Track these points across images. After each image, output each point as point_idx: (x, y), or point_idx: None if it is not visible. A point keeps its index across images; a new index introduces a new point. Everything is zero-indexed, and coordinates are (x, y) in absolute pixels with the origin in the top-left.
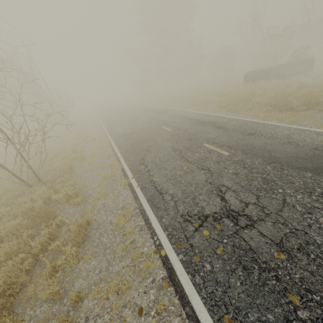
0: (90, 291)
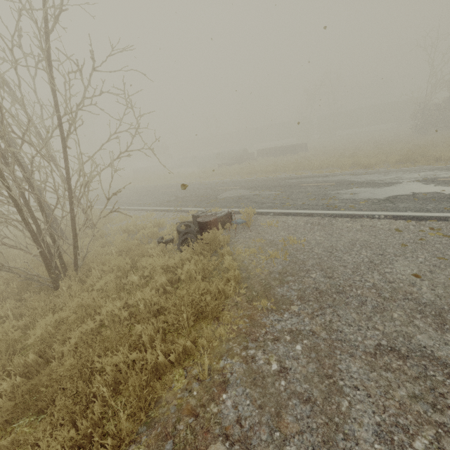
0: None
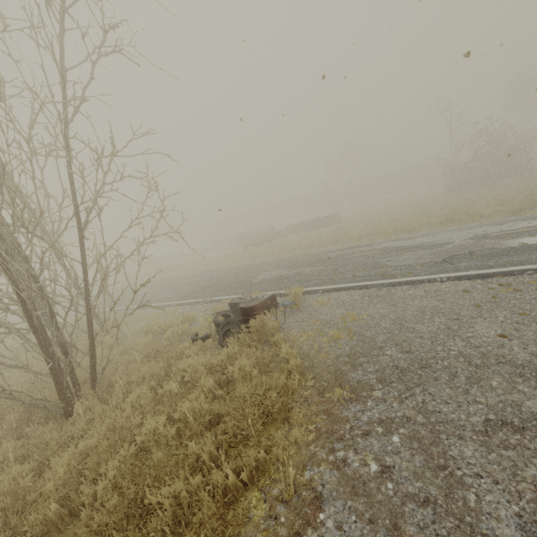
0: None
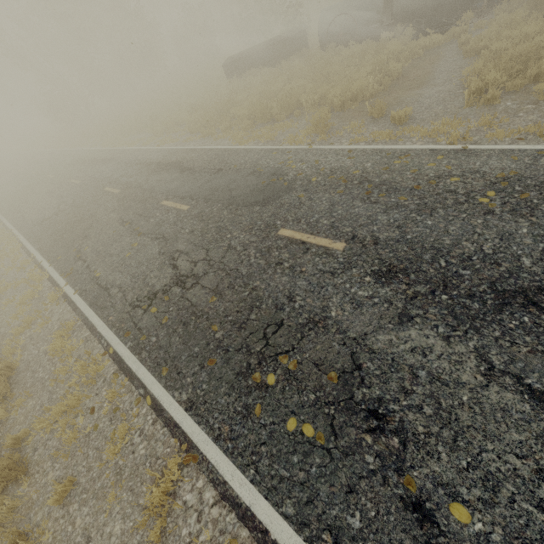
0: (33, 428)
